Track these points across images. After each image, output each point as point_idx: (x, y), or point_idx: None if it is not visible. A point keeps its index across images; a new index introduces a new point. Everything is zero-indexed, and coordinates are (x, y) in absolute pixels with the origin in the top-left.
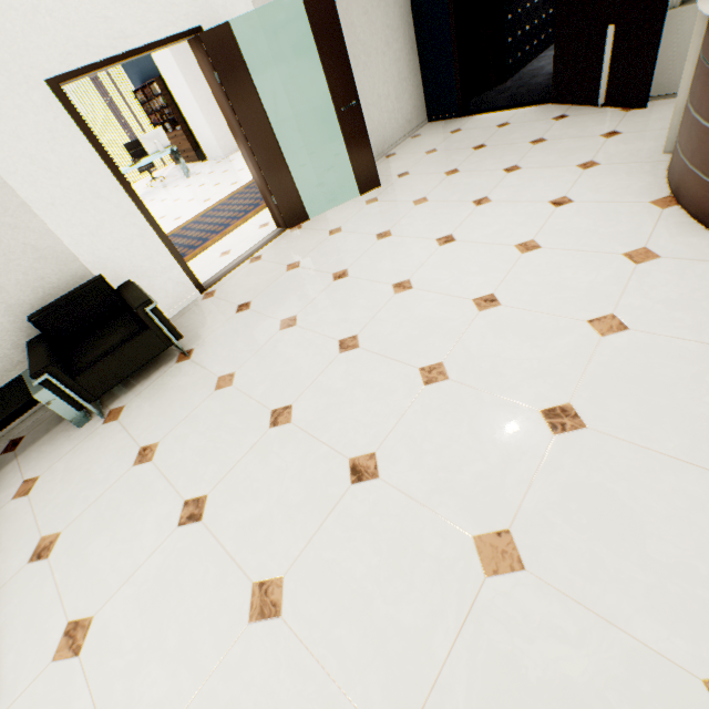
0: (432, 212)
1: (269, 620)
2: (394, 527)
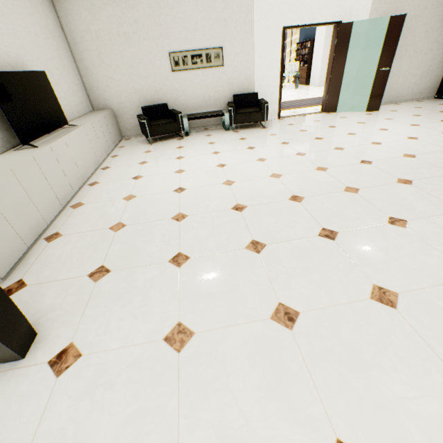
0: (389, 122)
1: (260, 161)
2: (300, 161)
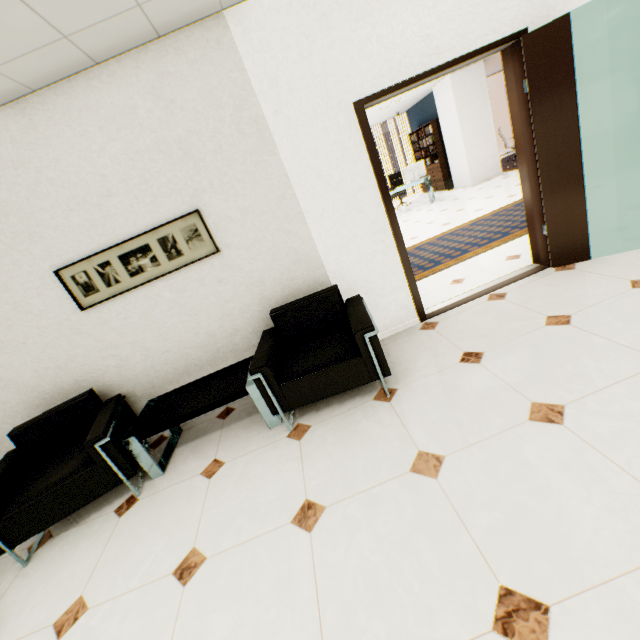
0: None
1: None
2: None
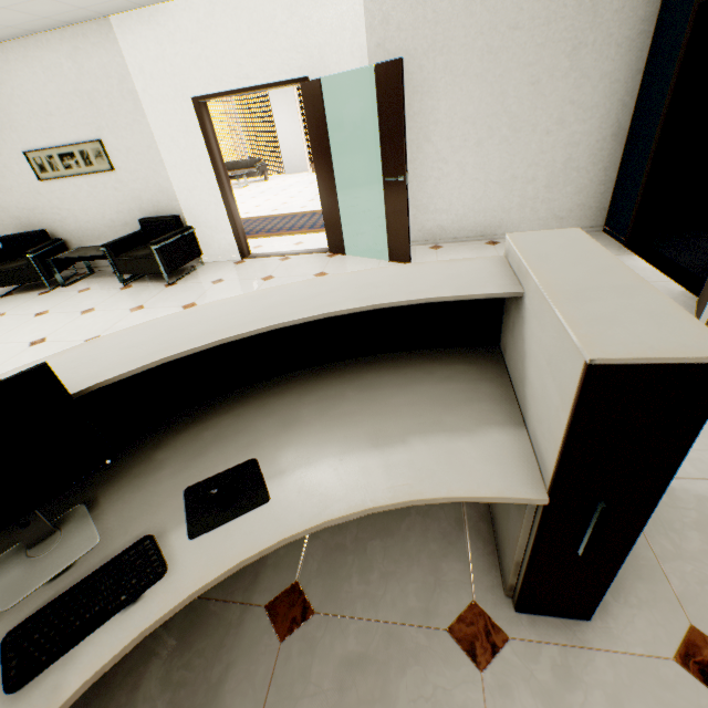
0: None
1: None
2: None
